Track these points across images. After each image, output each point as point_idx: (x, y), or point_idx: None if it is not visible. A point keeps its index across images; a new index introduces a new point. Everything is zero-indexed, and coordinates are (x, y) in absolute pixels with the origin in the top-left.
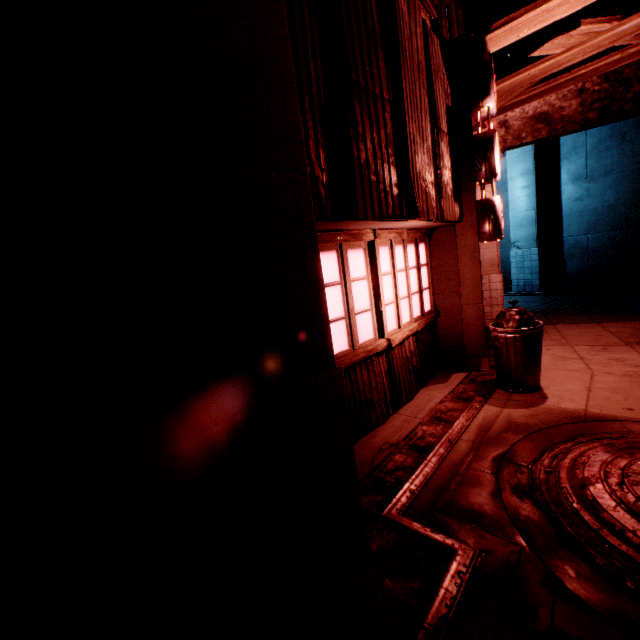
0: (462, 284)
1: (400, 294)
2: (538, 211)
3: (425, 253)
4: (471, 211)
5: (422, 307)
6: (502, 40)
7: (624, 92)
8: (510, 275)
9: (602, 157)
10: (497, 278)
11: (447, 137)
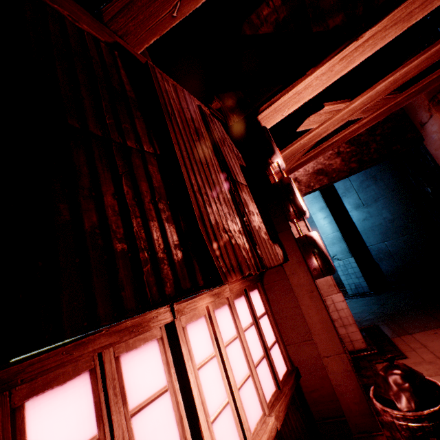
0: (312, 330)
1: (237, 379)
2: (341, 231)
3: (261, 299)
4: (293, 249)
5: (275, 375)
6: (271, 119)
7: (367, 149)
8: (340, 279)
9: (367, 191)
10: (339, 297)
11: (248, 188)
